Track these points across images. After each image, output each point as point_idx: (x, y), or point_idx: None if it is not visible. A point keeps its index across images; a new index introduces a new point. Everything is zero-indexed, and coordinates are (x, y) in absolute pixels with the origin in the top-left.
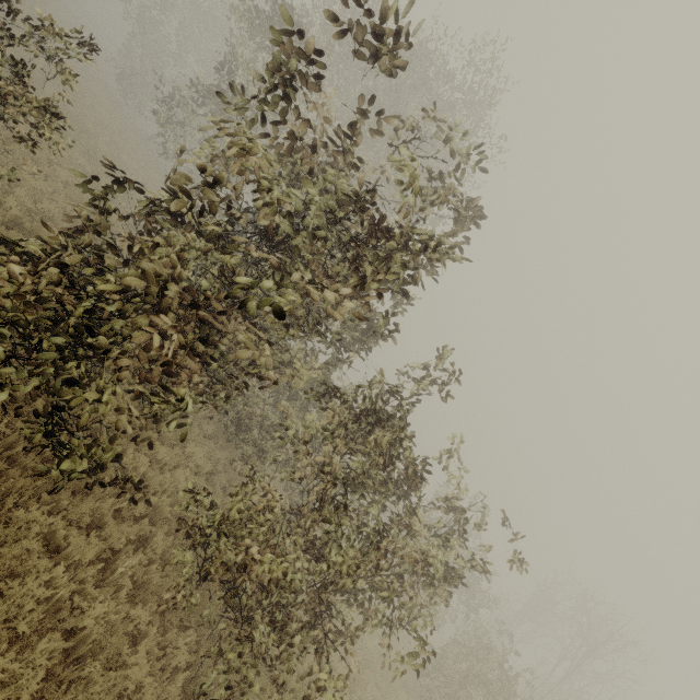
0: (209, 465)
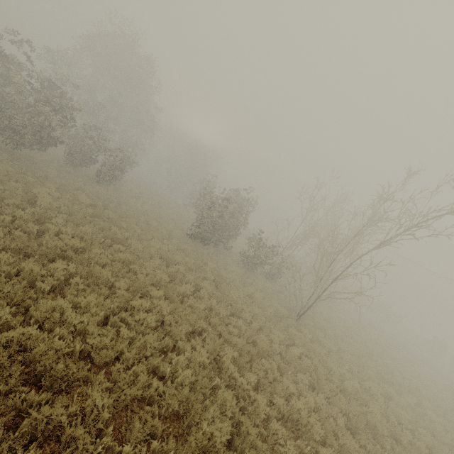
0: (57, 162)
